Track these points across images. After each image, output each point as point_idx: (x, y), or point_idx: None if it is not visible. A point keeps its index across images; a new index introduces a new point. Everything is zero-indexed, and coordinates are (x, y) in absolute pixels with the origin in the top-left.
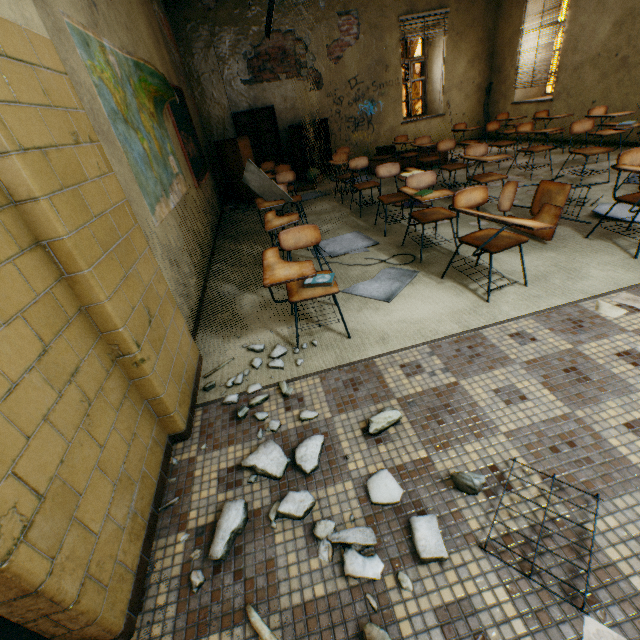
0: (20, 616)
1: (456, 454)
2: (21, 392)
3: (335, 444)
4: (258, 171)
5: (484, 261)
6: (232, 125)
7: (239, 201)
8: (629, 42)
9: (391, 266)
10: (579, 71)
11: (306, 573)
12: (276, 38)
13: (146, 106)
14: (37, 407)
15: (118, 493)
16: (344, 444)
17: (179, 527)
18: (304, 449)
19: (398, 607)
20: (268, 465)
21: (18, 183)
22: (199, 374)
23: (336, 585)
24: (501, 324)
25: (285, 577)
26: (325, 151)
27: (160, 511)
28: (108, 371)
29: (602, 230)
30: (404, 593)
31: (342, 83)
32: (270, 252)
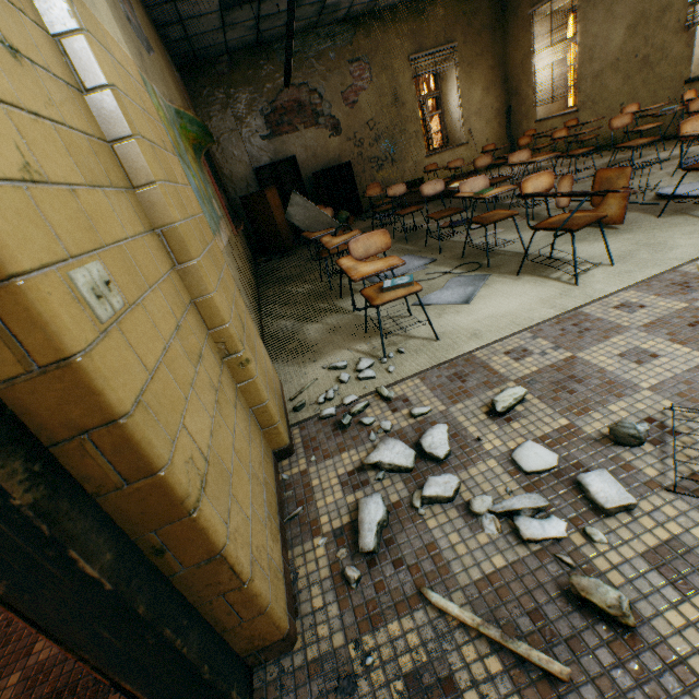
0: (197, 595)
1: (601, 416)
2: (172, 354)
3: (460, 431)
4: (304, 202)
5: (557, 254)
6: (255, 180)
7: (271, 253)
8: (646, 42)
9: (457, 275)
10: (600, 78)
11: (476, 549)
12: (291, 92)
13: (189, 150)
14: (185, 374)
15: (253, 487)
16: (471, 429)
17: (312, 533)
18: (430, 438)
19: (597, 560)
20: (395, 458)
21: (138, 168)
22: (284, 398)
23: (516, 554)
24: (600, 300)
25: (453, 557)
26: (352, 194)
27: (285, 523)
28: (220, 367)
29: (673, 208)
30: (599, 546)
31: (361, 126)
32: (344, 260)
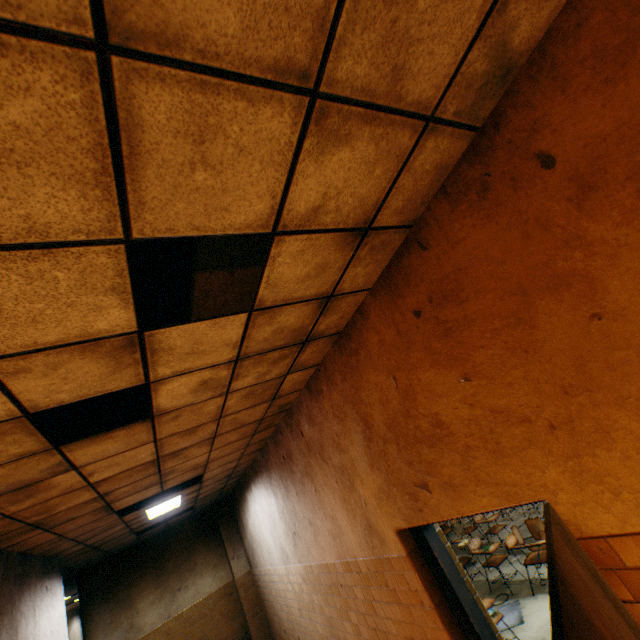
0: None
1: None
2: None
3: None
4: None
5: (542, 575)
6: None
7: None
8: None
9: (499, 605)
10: None
11: None
12: None
13: None
14: None
15: None
16: None
17: None
18: None
19: None
20: None
21: None
22: None
23: None
24: None
25: None
26: None
27: None
28: None
29: None
30: None
31: None
32: None
